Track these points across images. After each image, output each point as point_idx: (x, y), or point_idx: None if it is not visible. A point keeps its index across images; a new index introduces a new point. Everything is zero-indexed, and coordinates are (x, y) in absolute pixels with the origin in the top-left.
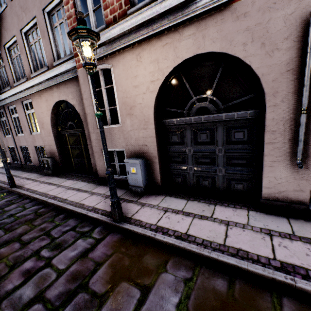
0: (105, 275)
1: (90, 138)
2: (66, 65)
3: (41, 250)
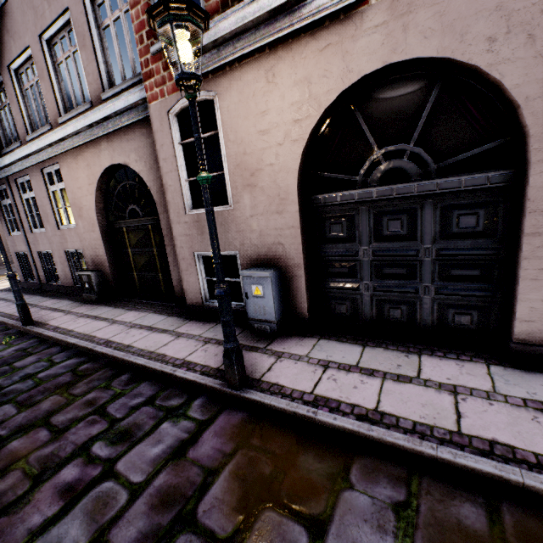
0: (228, 495)
1: (170, 234)
2: (127, 97)
3: (92, 443)
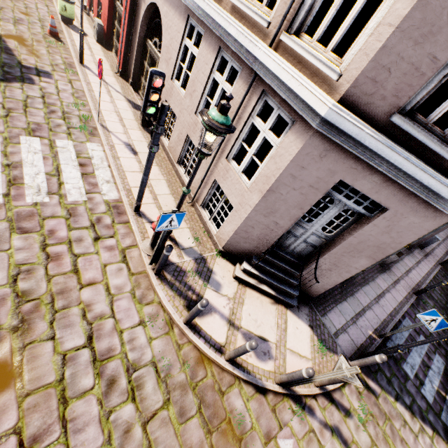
0: None
1: None
2: None
3: None
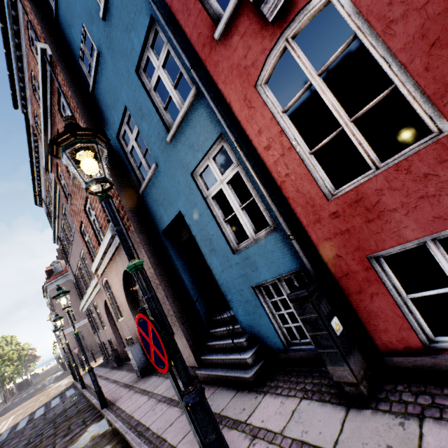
0: (69, 447)
1: None
2: (96, 278)
3: (59, 438)
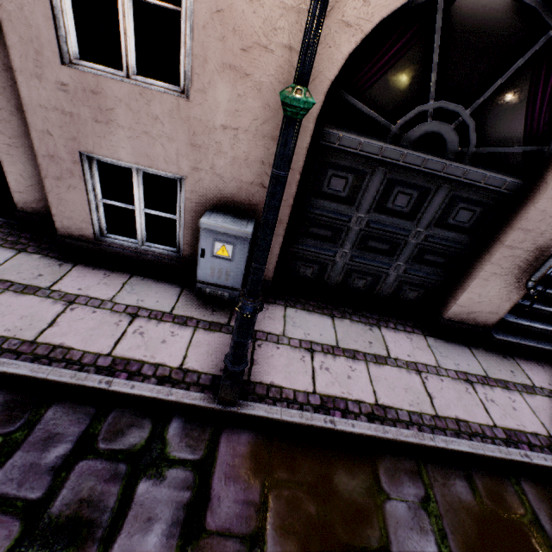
0: None
1: None
2: None
3: None
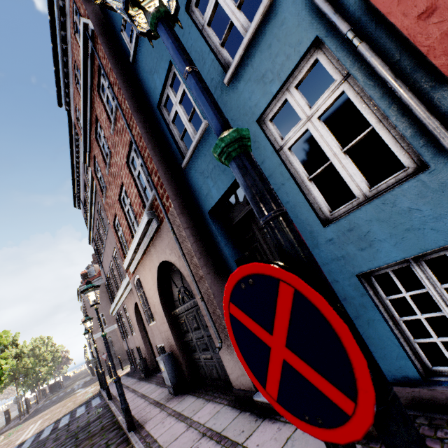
0: None
1: None
2: (128, 277)
3: None
